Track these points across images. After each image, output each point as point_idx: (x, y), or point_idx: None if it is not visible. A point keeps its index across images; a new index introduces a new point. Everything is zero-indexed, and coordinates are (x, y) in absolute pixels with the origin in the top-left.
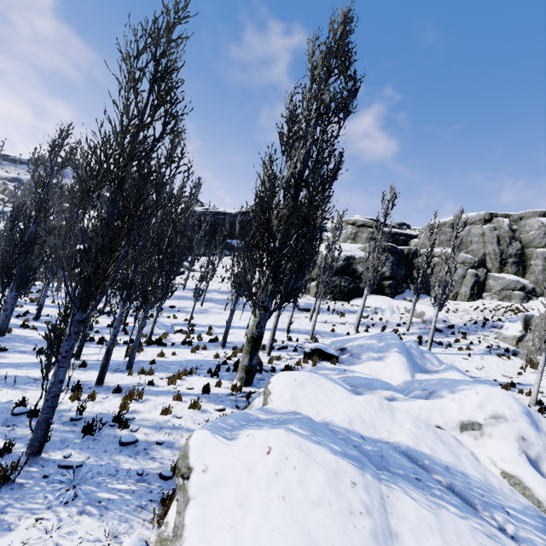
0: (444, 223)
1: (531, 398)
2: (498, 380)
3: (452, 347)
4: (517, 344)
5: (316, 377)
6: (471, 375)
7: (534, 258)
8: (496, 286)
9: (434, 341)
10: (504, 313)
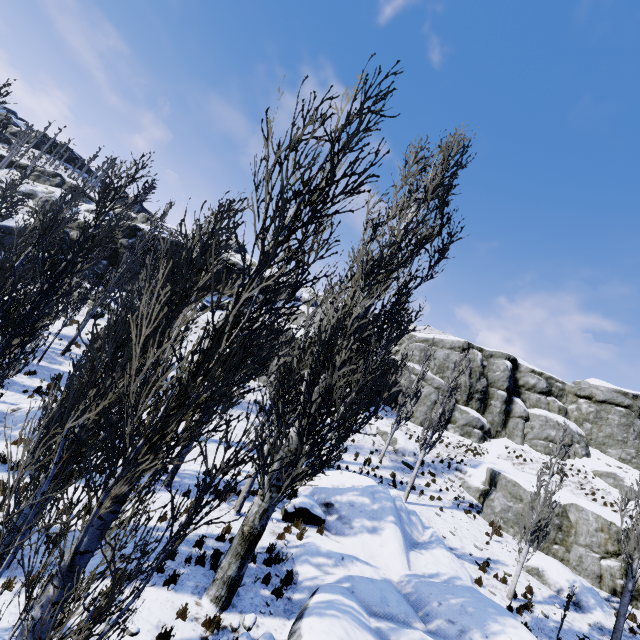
0: (427, 339)
1: (509, 591)
2: (472, 553)
3: (424, 494)
4: (480, 498)
5: (354, 638)
6: (449, 546)
7: (495, 399)
8: (460, 419)
9: (407, 483)
10: (465, 452)
